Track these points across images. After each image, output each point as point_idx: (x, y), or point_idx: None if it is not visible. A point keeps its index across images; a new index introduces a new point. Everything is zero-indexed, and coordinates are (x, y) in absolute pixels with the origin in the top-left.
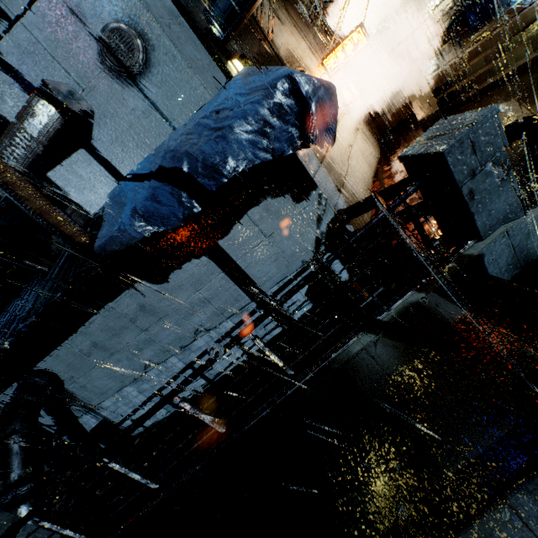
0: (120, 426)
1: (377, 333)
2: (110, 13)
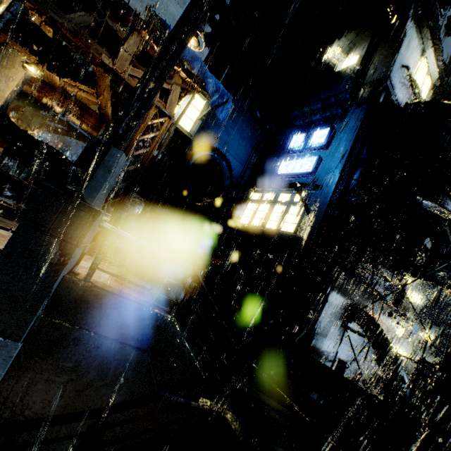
0: (327, 362)
1: None
2: None
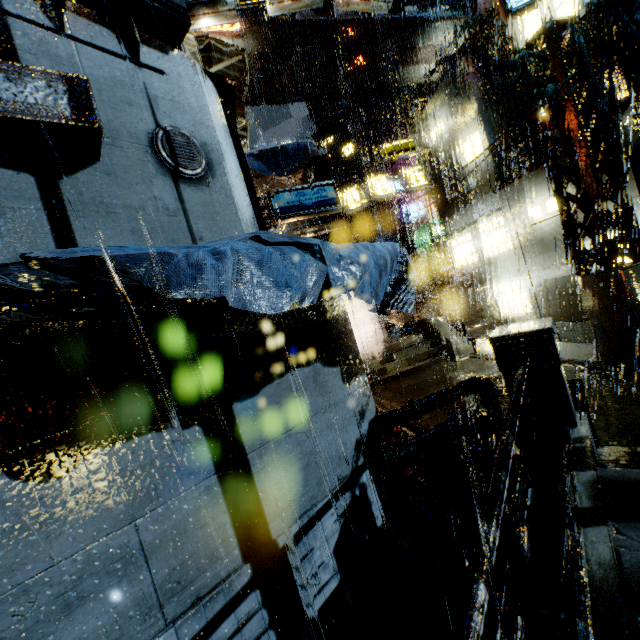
0: None
1: (601, 521)
2: (186, 127)
